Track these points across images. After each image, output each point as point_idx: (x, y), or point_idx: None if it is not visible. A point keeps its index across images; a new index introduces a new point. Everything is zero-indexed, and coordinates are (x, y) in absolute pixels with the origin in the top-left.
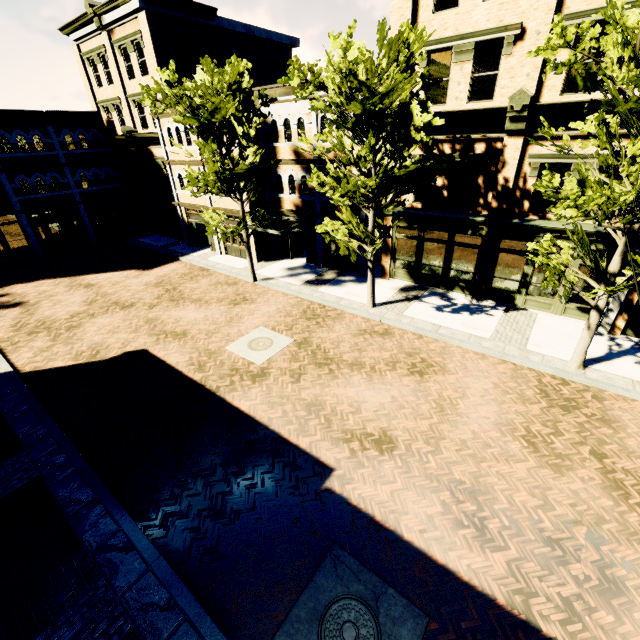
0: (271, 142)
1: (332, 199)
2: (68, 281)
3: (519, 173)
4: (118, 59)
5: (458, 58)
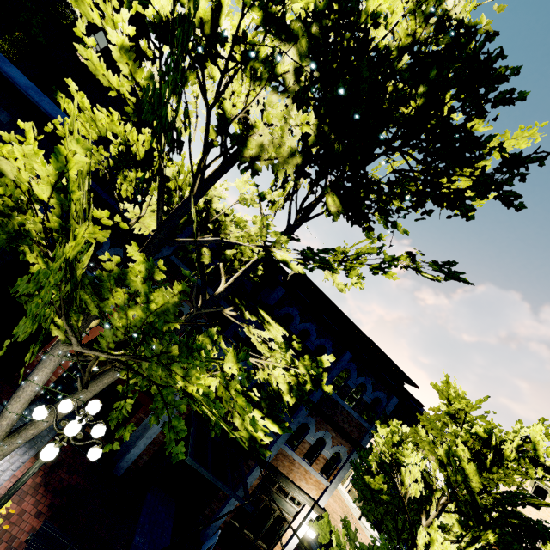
0: None
1: None
2: None
3: None
4: None
5: None
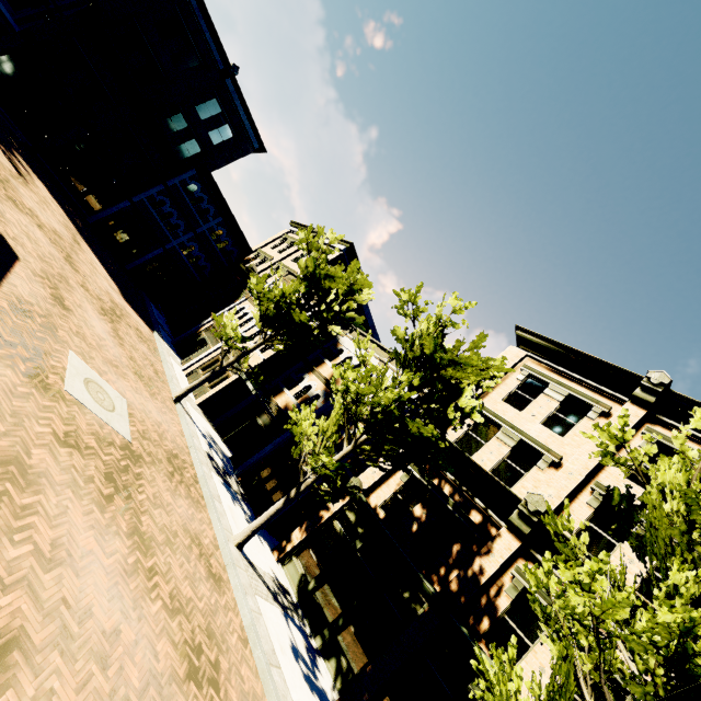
0: (325, 357)
1: (333, 400)
2: (73, 228)
3: (497, 578)
4: (300, 251)
5: (502, 437)
